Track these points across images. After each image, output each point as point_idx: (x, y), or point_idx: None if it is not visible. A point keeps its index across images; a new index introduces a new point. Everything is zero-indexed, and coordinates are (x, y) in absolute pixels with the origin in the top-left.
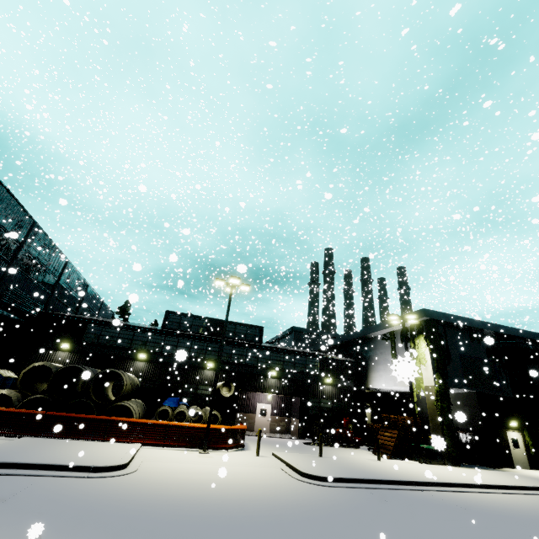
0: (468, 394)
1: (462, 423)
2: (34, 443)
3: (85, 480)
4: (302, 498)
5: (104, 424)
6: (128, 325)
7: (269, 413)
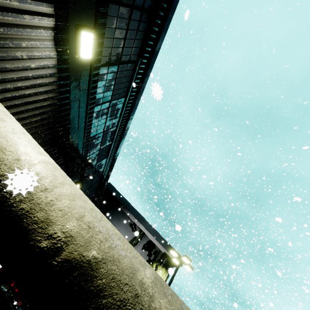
0: None
1: None
2: None
3: None
4: None
5: None
6: None
7: None
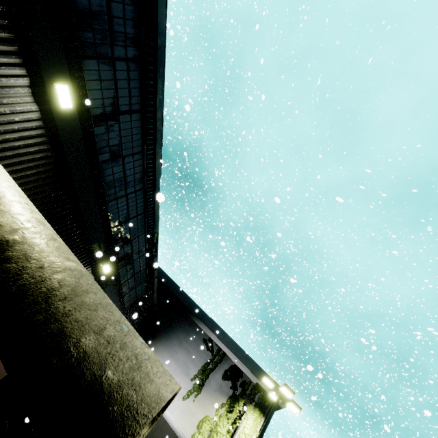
0: None
1: None
2: None
3: None
4: None
5: None
6: None
7: None
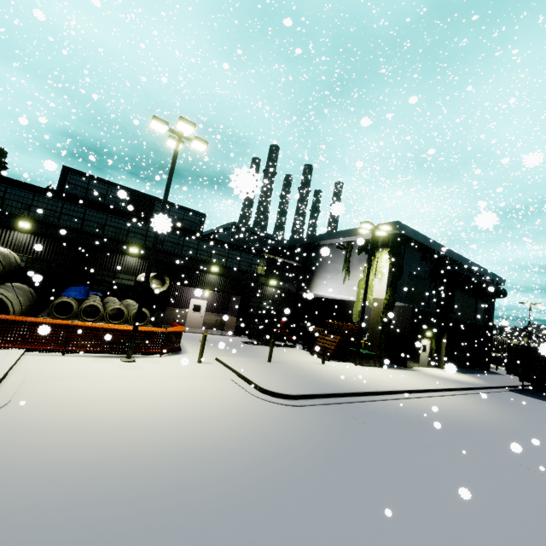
0: (405, 308)
1: (389, 331)
2: None
3: None
4: (279, 434)
5: None
6: None
7: (204, 310)
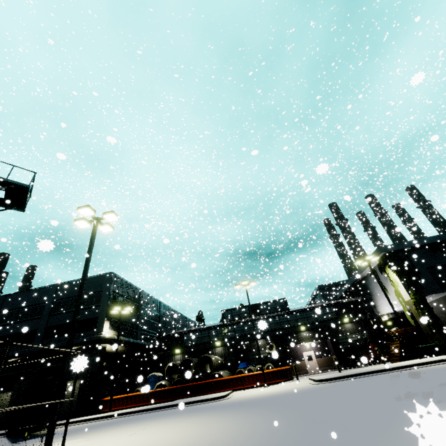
0: None
1: None
2: (184, 399)
3: (209, 403)
4: (308, 388)
5: (211, 384)
6: (204, 328)
7: (314, 357)
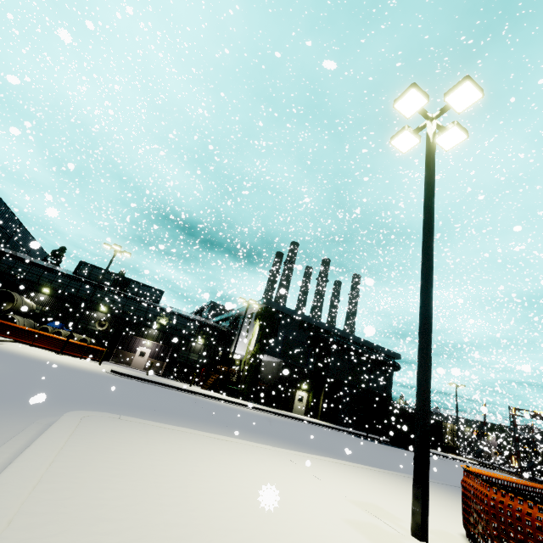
0: (280, 362)
1: (274, 381)
2: None
3: None
4: (89, 371)
5: None
6: (39, 264)
7: (148, 356)
